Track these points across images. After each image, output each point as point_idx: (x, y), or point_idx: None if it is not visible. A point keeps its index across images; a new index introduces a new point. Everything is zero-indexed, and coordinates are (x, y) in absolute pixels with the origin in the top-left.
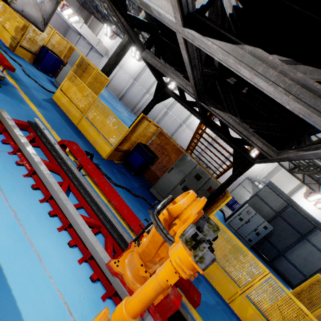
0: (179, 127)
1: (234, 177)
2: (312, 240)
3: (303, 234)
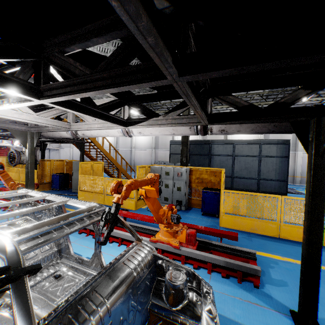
0: (131, 153)
1: (81, 154)
2: (215, 153)
3: (208, 153)
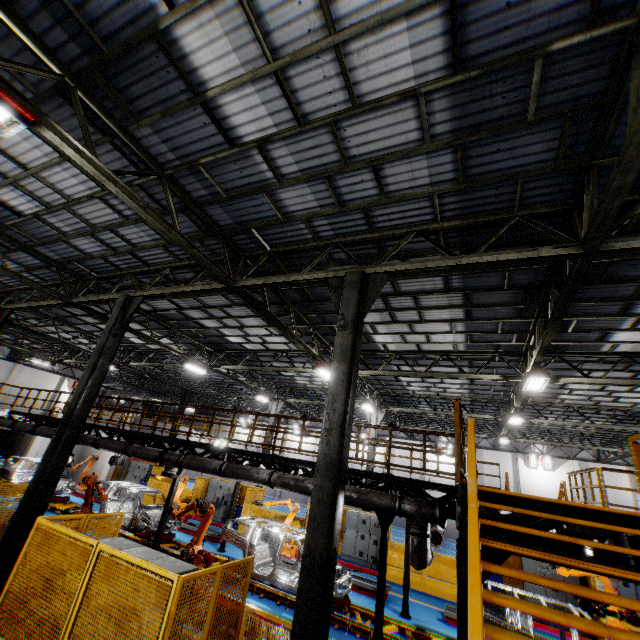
0: None
1: None
2: None
3: None
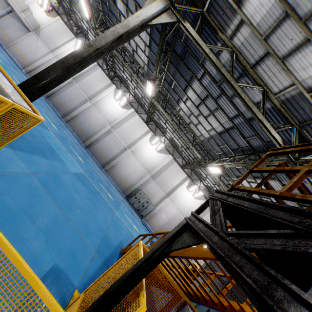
0: (122, 151)
1: None
2: None
3: None
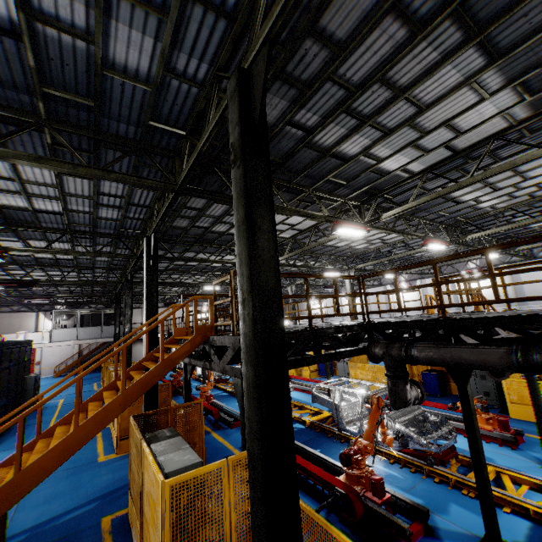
0: None
1: None
2: None
3: None
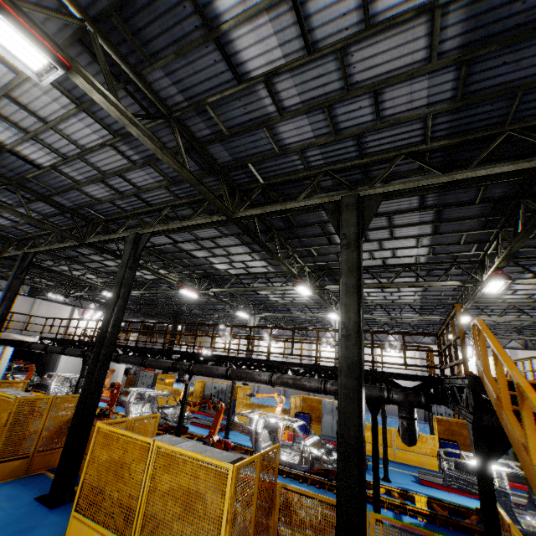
0: None
1: None
2: None
3: None
